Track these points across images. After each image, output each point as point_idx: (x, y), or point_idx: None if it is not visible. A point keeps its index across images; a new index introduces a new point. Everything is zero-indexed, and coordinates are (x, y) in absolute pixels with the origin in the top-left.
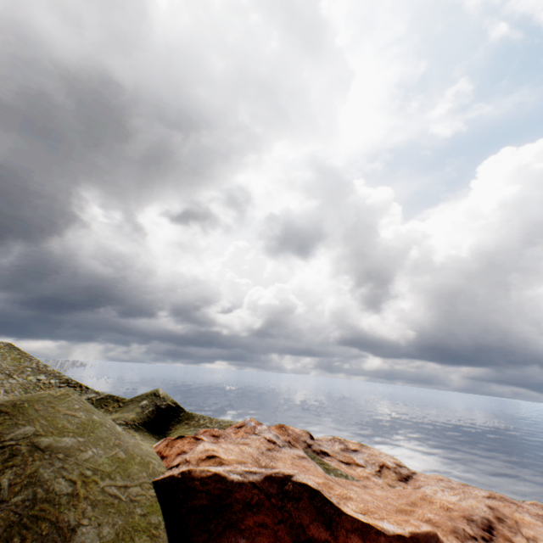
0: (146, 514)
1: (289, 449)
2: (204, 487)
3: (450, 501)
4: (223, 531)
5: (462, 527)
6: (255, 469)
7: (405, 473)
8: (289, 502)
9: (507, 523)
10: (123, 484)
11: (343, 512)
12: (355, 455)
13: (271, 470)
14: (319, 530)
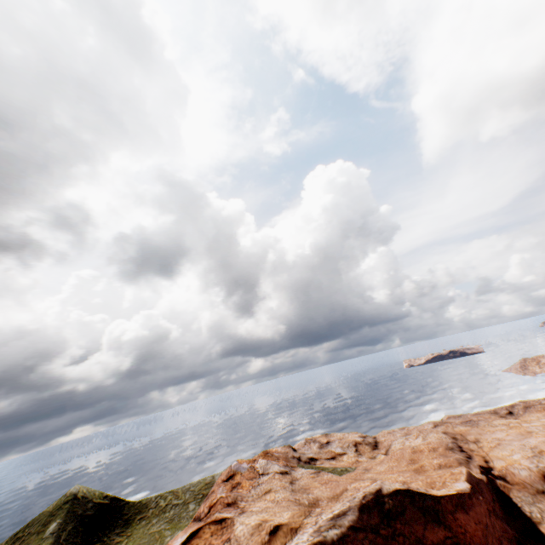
0: None
1: (295, 472)
2: None
3: (423, 443)
4: None
5: (458, 456)
6: (339, 509)
7: (373, 441)
8: (397, 522)
9: (459, 439)
10: None
11: (438, 497)
12: (331, 447)
13: (356, 498)
14: (435, 532)
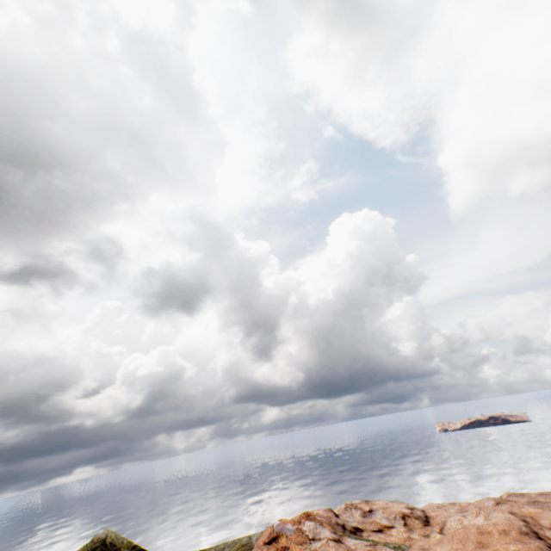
0: None
1: (345, 542)
2: None
3: (488, 523)
4: None
5: (539, 544)
6: None
7: (422, 514)
8: None
9: (531, 522)
10: None
11: None
12: (375, 516)
13: None
14: None
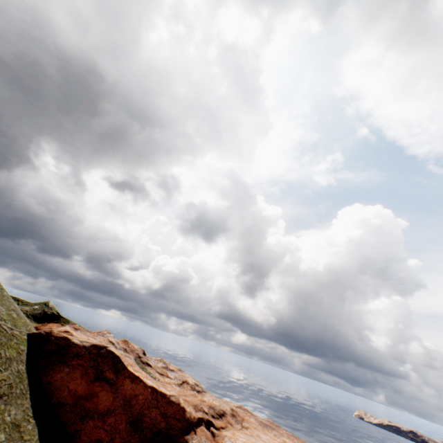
0: (19, 343)
1: (123, 352)
2: (57, 341)
3: (210, 401)
4: (58, 363)
5: (202, 406)
6: (90, 341)
7: (198, 389)
8: (101, 358)
9: (237, 418)
10: (12, 326)
11: (127, 368)
12: (170, 372)
13: (98, 343)
14: (111, 373)
